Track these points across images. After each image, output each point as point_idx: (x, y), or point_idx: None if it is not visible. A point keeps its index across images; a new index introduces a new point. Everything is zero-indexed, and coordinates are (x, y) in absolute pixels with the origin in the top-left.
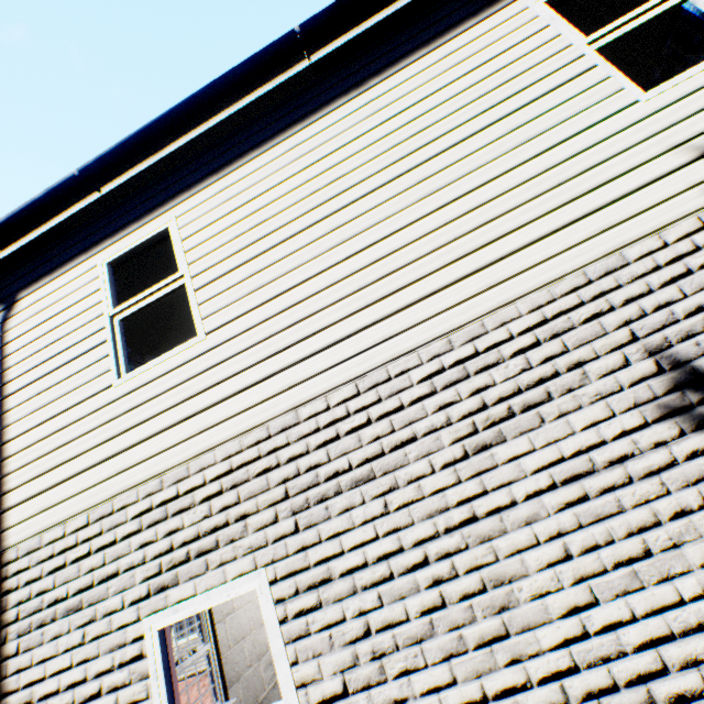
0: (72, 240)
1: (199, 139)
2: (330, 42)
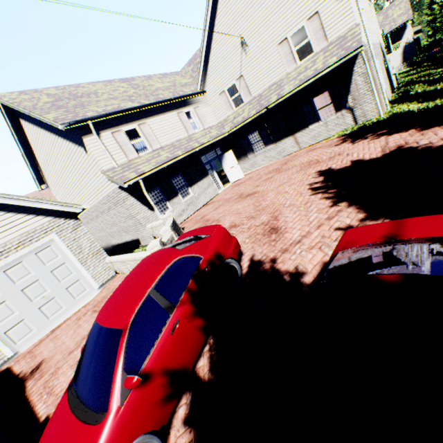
0: None
1: None
2: None
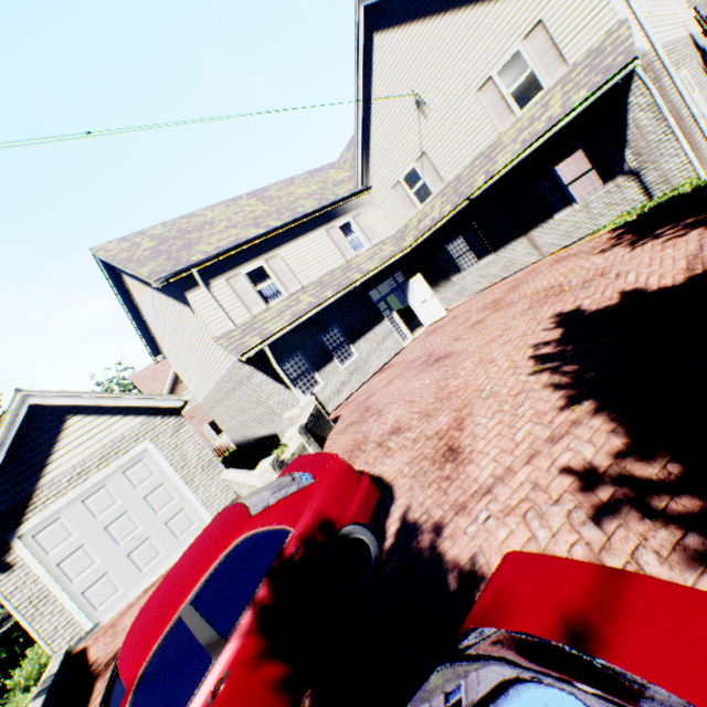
0: None
1: None
2: None
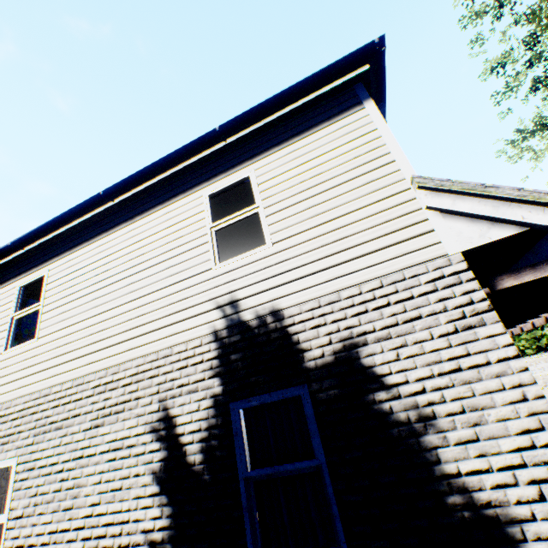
0: (13, 268)
1: (67, 231)
2: (121, 196)
